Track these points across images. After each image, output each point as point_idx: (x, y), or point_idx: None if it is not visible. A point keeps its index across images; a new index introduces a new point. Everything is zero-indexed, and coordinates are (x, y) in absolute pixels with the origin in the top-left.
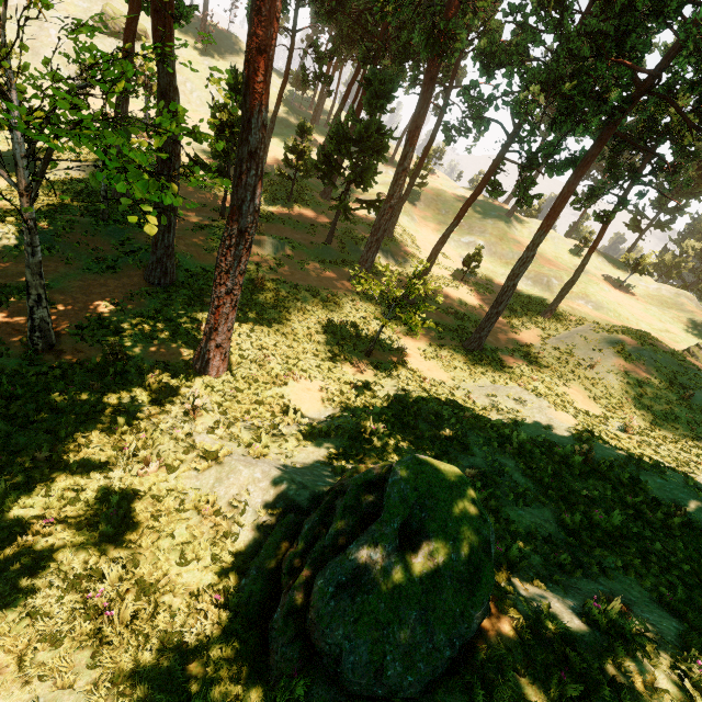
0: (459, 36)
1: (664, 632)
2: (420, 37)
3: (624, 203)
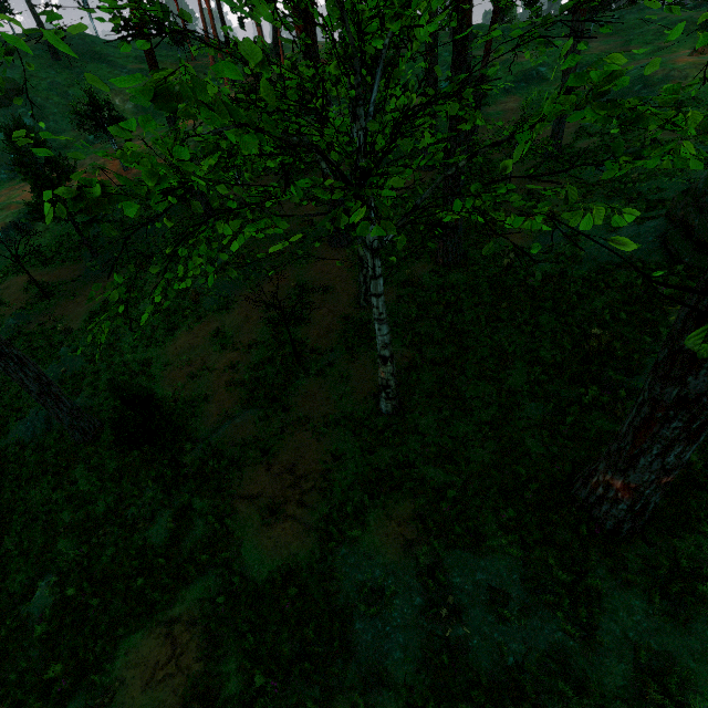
0: None
1: None
2: None
3: None
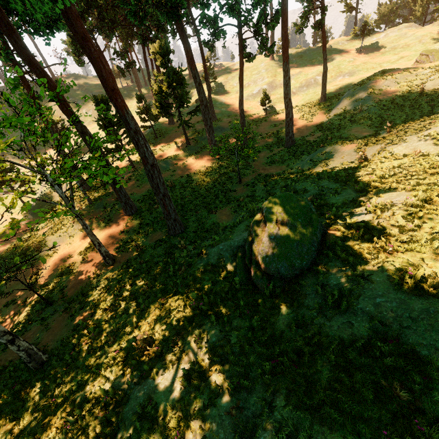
0: (180, 2)
1: (403, 199)
2: (163, 17)
3: (324, 9)
